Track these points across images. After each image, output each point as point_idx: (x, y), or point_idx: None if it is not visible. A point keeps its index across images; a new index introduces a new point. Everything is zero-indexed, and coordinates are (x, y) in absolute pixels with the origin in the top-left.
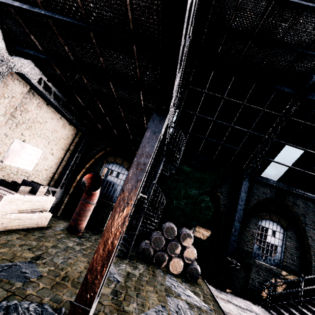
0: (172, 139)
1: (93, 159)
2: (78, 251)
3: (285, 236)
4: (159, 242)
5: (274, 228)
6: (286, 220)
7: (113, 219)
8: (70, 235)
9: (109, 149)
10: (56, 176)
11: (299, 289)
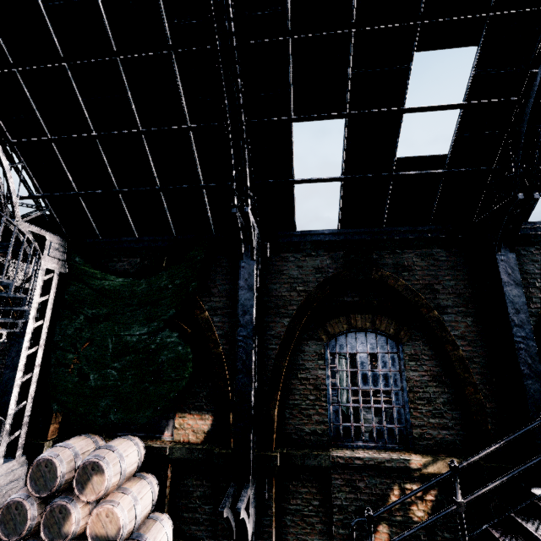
0: (63, 225)
1: None
2: None
3: (403, 358)
4: (19, 518)
5: (371, 346)
6: (393, 317)
7: None
8: None
9: None
10: None
11: (452, 507)
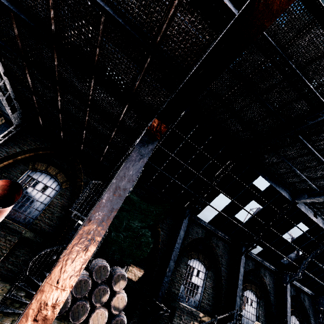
0: None
1: (11, 159)
2: None
3: (206, 276)
4: (84, 287)
5: (199, 267)
6: (209, 260)
7: (65, 263)
8: None
9: (42, 152)
10: None
11: None
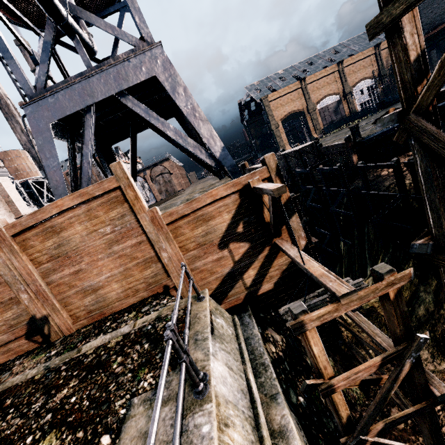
0: None
1: None
2: None
3: None
4: None
5: None
6: None
7: None
8: None
9: None
10: None
11: None
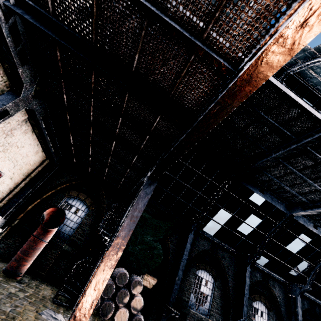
0: None
1: (54, 190)
2: (22, 299)
3: (214, 286)
4: (109, 290)
5: (207, 278)
6: (216, 271)
7: (106, 261)
8: (8, 279)
9: (74, 182)
10: (2, 203)
11: None
